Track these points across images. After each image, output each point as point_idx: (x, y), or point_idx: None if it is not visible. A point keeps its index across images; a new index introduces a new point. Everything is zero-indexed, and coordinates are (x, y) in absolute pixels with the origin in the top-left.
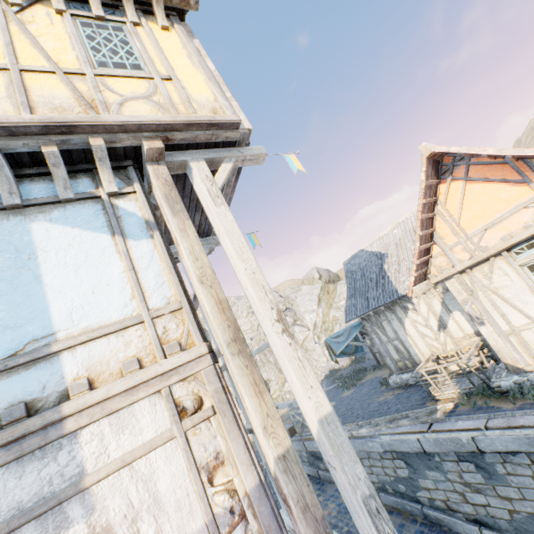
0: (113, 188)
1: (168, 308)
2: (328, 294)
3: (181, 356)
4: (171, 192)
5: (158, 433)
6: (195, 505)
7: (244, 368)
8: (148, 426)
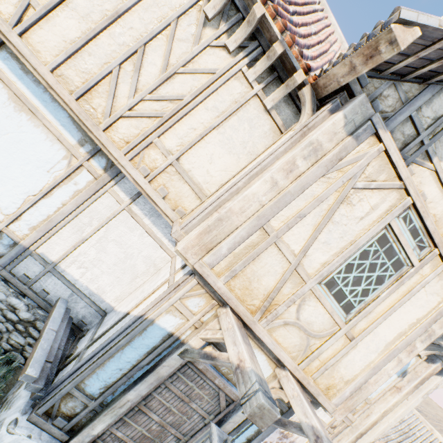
0: (422, 355)
1: (368, 401)
2: None
3: (350, 415)
4: (426, 378)
5: (324, 421)
6: (305, 441)
7: (351, 441)
8: (326, 417)
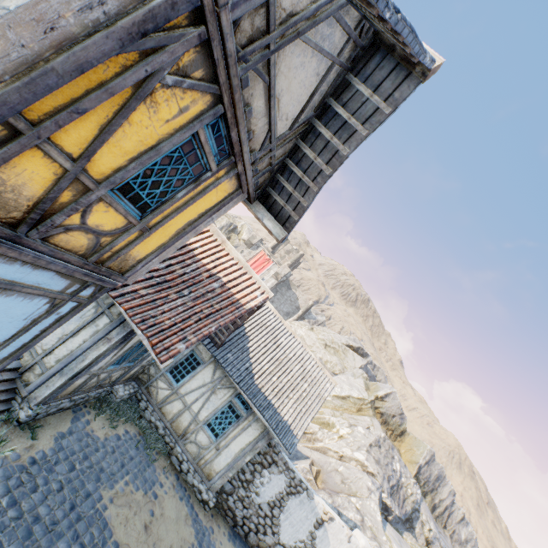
0: None
1: None
2: (357, 409)
3: None
4: None
5: None
6: None
7: None
8: None
